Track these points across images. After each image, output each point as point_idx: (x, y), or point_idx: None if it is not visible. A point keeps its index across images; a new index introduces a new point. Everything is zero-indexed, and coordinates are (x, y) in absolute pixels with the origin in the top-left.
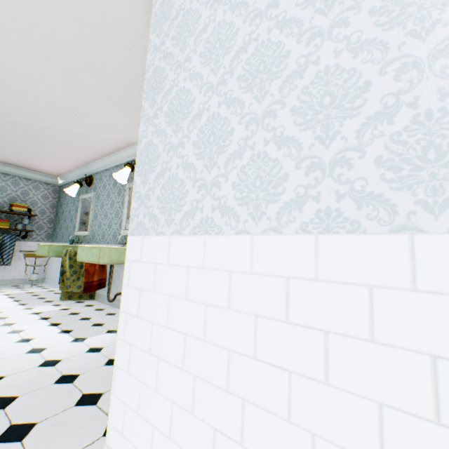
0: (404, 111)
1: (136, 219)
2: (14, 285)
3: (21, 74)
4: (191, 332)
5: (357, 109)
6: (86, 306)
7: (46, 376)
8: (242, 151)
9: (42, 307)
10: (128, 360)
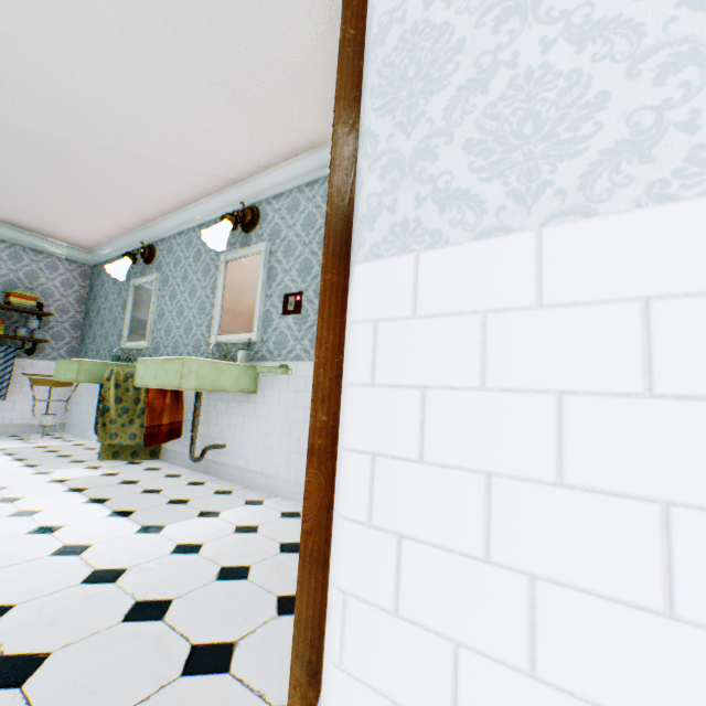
0: None
1: (385, 219)
2: (11, 435)
3: (41, 11)
4: (694, 498)
5: None
6: (147, 469)
7: (102, 604)
8: None
9: (68, 471)
10: (393, 579)
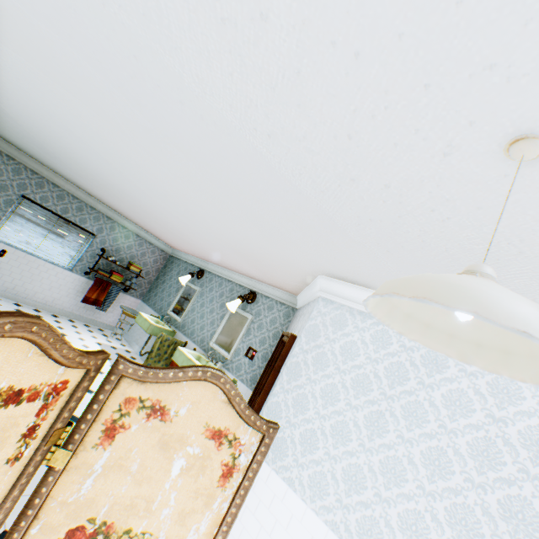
0: (370, 509)
1: None
2: (100, 328)
3: (208, 239)
4: (265, 526)
5: (360, 492)
6: None
7: None
8: (318, 462)
9: None
10: None
